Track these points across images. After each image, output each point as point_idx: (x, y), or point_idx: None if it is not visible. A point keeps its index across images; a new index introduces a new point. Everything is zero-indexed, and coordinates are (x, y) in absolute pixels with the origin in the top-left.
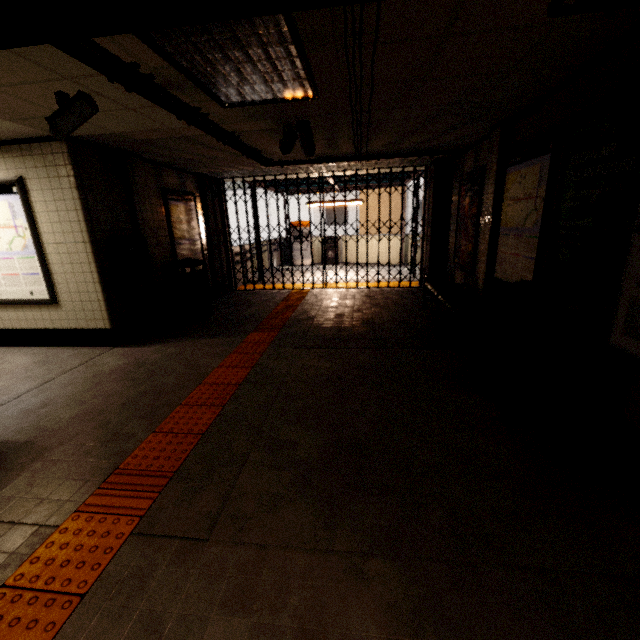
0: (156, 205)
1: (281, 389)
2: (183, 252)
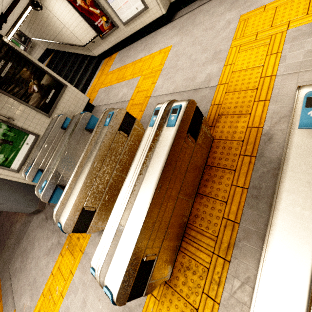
0: None
1: (2, 225)
2: None
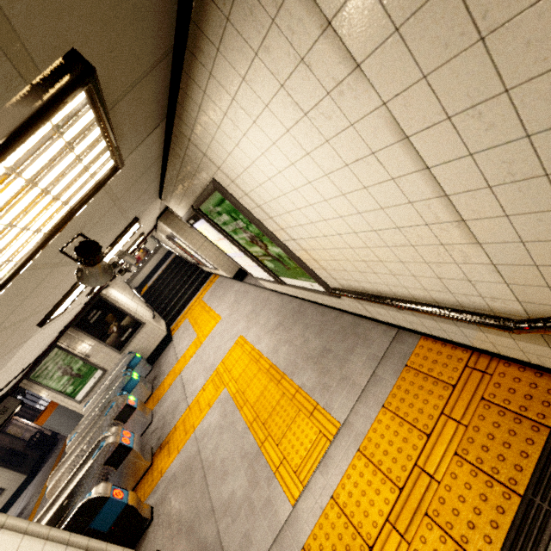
0: (3, 437)
1: None
2: (28, 437)
